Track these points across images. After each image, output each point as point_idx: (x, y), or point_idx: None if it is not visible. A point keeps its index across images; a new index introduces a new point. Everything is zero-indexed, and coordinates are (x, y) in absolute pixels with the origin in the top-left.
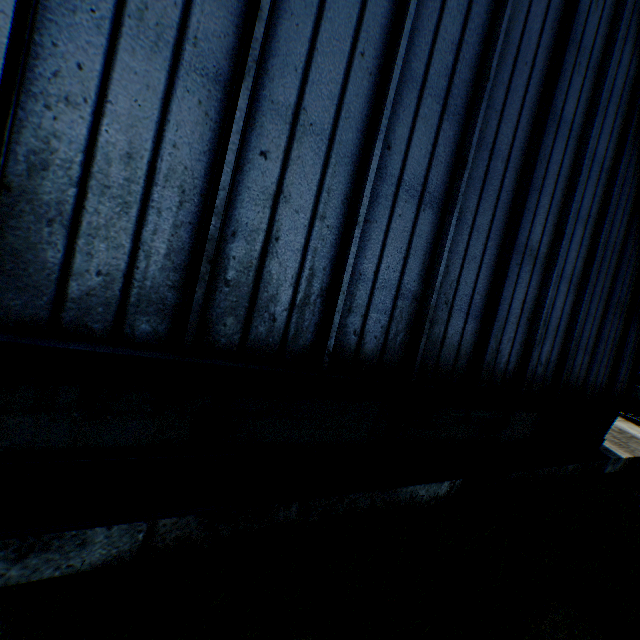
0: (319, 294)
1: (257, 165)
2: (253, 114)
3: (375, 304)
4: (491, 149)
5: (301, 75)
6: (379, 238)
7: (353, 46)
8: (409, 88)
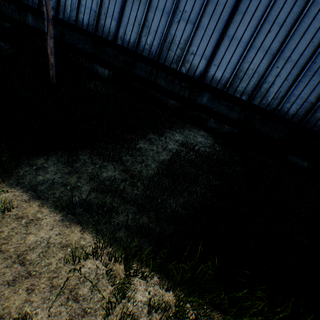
0: (280, 97)
1: (274, 69)
2: (277, 60)
3: (295, 102)
4: None
5: (292, 50)
6: (303, 86)
7: (310, 41)
8: None
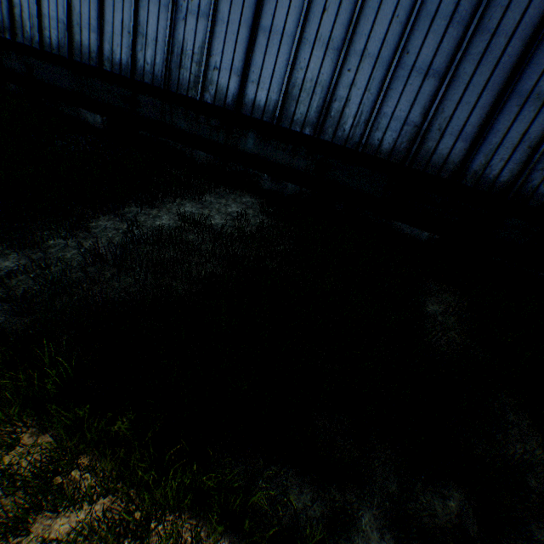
0: (363, 122)
1: (346, 75)
2: (347, 58)
3: (390, 128)
4: (493, 33)
5: (367, 37)
6: (396, 97)
7: (393, 16)
8: (424, 21)
